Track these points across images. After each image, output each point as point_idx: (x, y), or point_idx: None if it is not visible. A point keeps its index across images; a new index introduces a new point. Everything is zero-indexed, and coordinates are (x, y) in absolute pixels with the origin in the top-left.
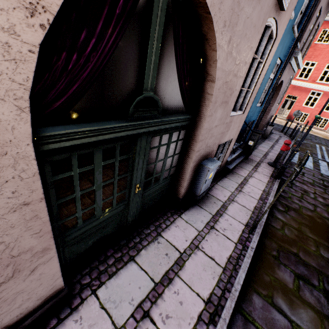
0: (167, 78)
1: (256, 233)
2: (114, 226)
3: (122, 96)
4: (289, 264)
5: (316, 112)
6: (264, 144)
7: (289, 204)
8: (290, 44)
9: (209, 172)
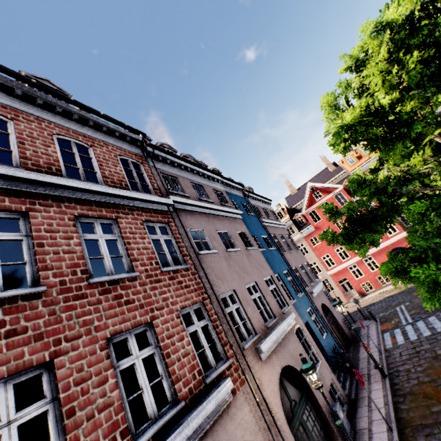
0: (290, 389)
1: (393, 430)
2: None
3: (288, 408)
4: (420, 432)
5: (370, 276)
6: (361, 348)
7: (403, 391)
8: (305, 298)
9: (338, 413)
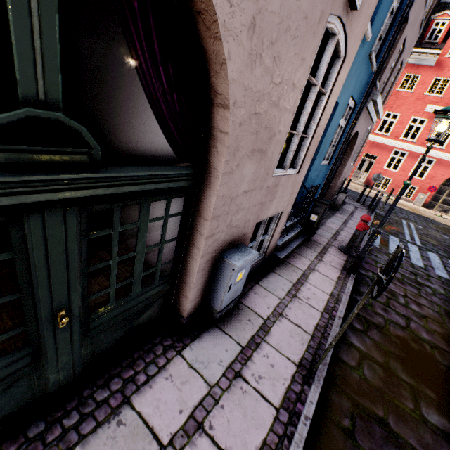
0: (112, 86)
1: (315, 381)
2: (10, 402)
3: None
4: (372, 446)
5: (400, 178)
6: (335, 218)
7: (370, 318)
8: (366, 81)
9: (235, 271)
